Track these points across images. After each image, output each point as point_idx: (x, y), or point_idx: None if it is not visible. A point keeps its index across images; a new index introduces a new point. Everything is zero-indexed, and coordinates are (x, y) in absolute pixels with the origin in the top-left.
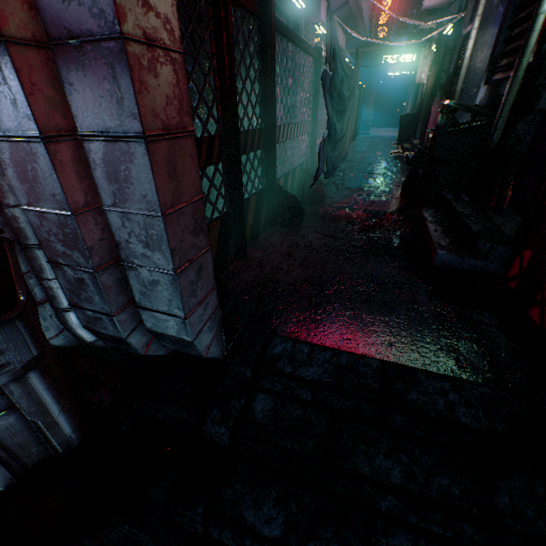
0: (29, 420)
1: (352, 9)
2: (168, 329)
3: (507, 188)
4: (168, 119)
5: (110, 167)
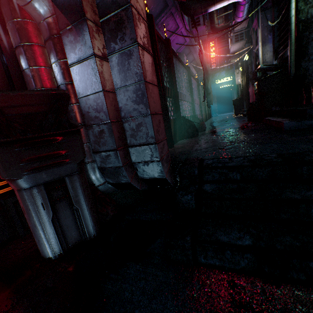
0: (74, 208)
1: (197, 62)
2: (145, 157)
3: (310, 92)
4: (144, 43)
5: (120, 66)
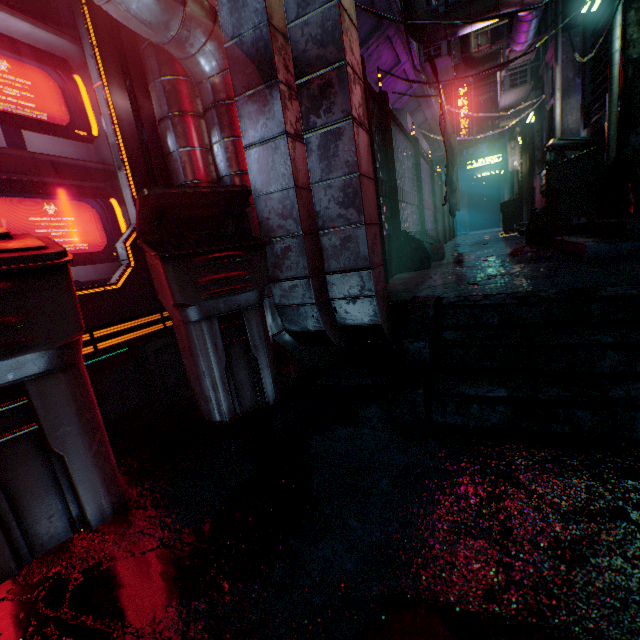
0: (251, 356)
1: (431, 125)
2: (351, 290)
3: None
4: (359, 116)
5: (322, 150)
